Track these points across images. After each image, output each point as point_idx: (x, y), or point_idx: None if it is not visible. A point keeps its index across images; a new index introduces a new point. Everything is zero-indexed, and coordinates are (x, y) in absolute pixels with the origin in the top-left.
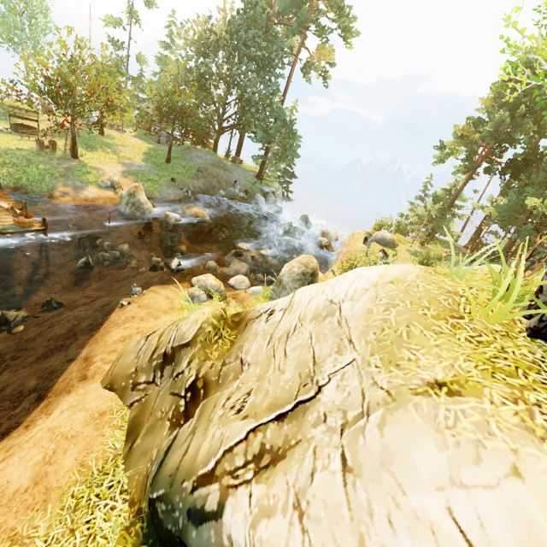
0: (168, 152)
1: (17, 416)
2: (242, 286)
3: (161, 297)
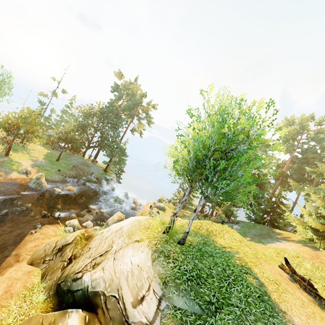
0: (59, 156)
1: None
2: (89, 226)
3: (51, 229)
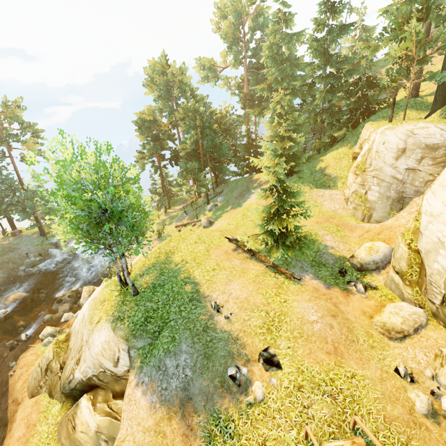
0: None
1: (2, 435)
2: (70, 318)
3: (29, 356)
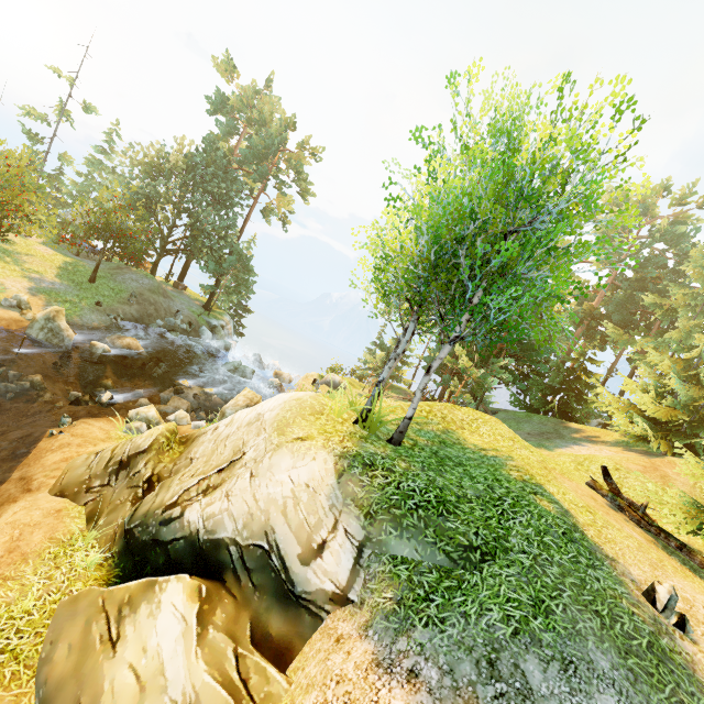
0: (94, 271)
1: None
2: (183, 422)
3: (96, 428)
